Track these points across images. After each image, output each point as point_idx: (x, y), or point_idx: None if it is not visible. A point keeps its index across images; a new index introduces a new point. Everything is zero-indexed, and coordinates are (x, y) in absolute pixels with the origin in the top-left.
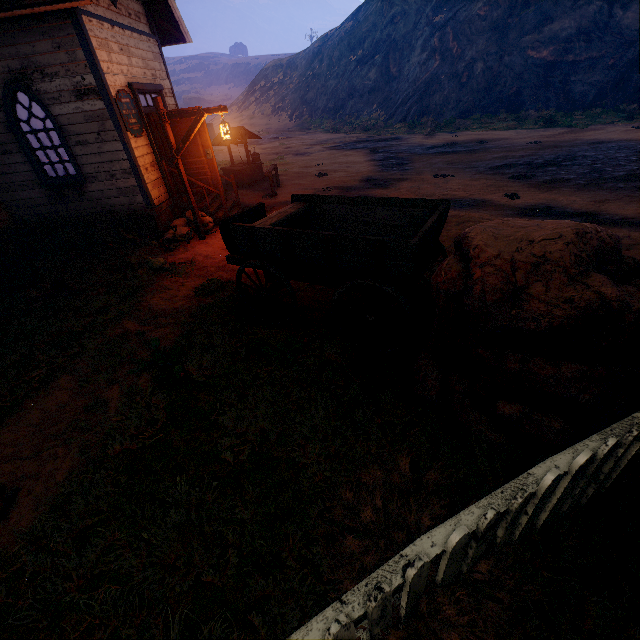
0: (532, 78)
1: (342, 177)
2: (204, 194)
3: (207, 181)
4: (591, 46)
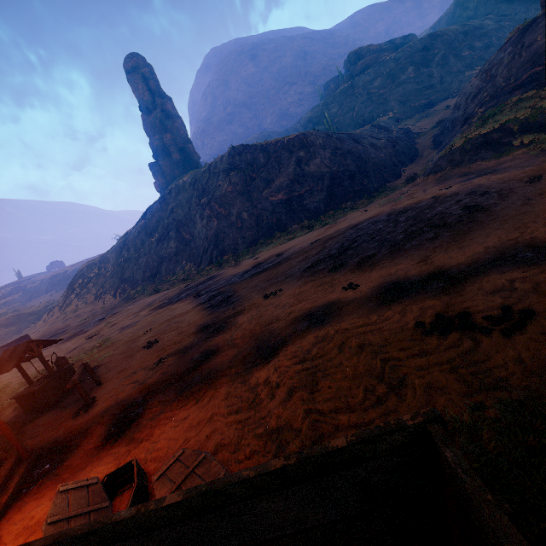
0: (282, 210)
1: (174, 336)
2: None
3: None
4: (303, 185)
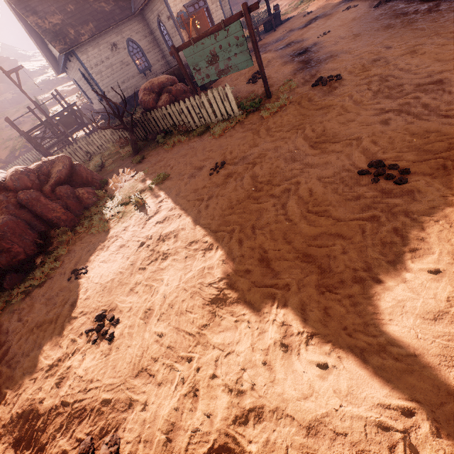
0: None
1: (310, 16)
2: None
3: None
4: None
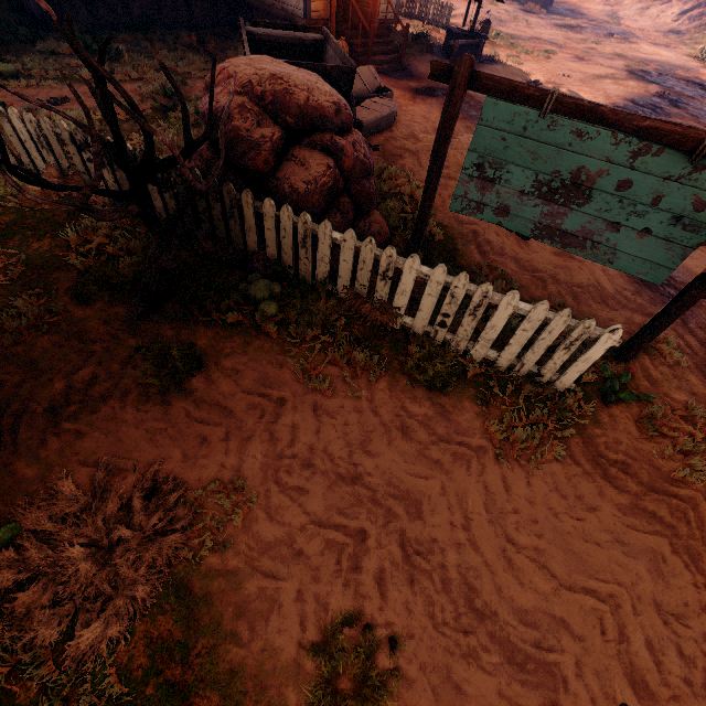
0: None
1: None
2: (360, 29)
3: (367, 15)
4: None
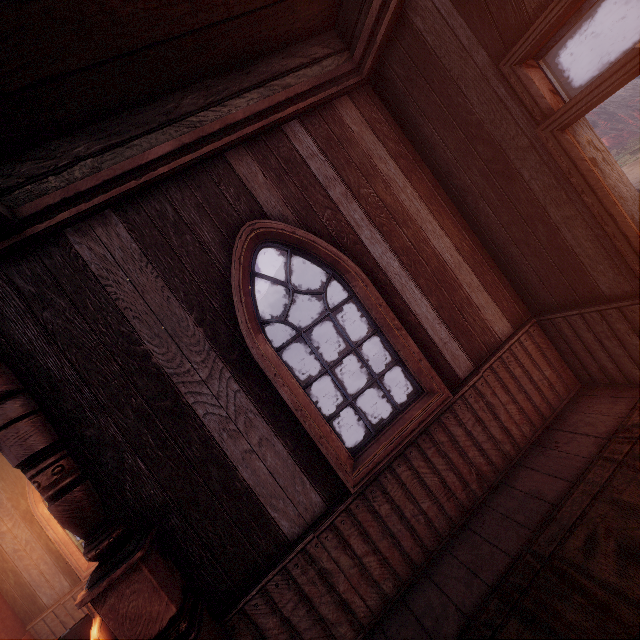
0: None
1: None
2: None
3: None
4: None
